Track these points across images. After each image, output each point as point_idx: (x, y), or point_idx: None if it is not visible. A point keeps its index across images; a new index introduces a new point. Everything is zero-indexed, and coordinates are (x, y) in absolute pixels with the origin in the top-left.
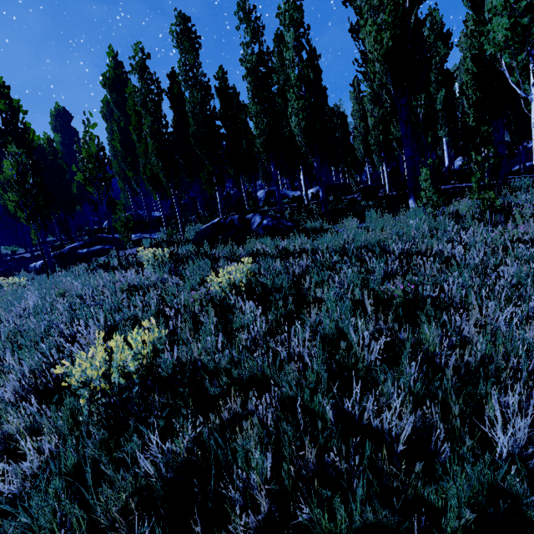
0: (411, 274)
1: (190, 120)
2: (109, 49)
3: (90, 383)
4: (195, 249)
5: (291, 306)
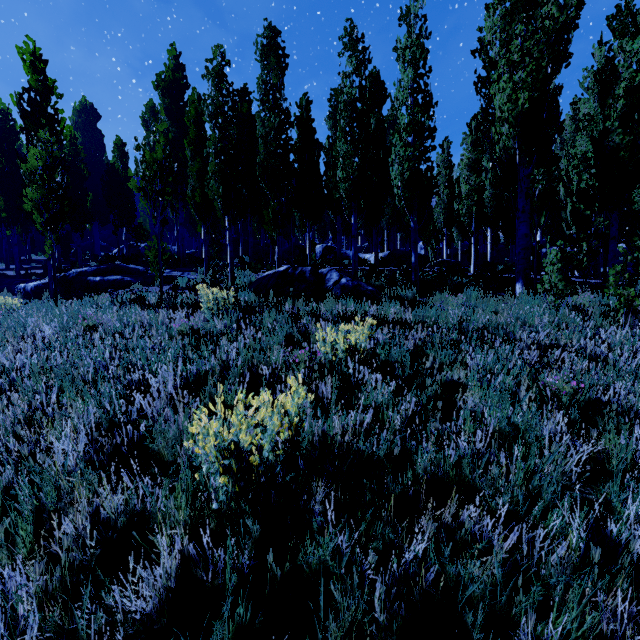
0: (547, 369)
1: (260, 147)
2: (172, 47)
3: (238, 454)
4: (262, 299)
5: (436, 387)
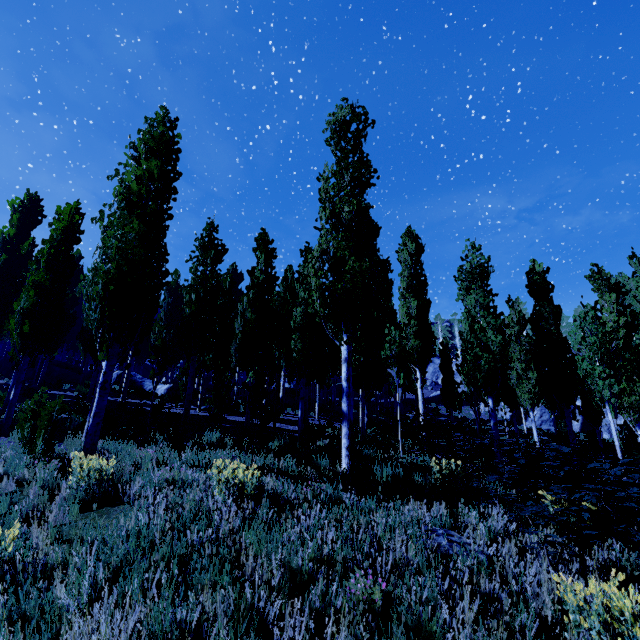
0: None
1: None
2: None
3: None
4: None
5: None
